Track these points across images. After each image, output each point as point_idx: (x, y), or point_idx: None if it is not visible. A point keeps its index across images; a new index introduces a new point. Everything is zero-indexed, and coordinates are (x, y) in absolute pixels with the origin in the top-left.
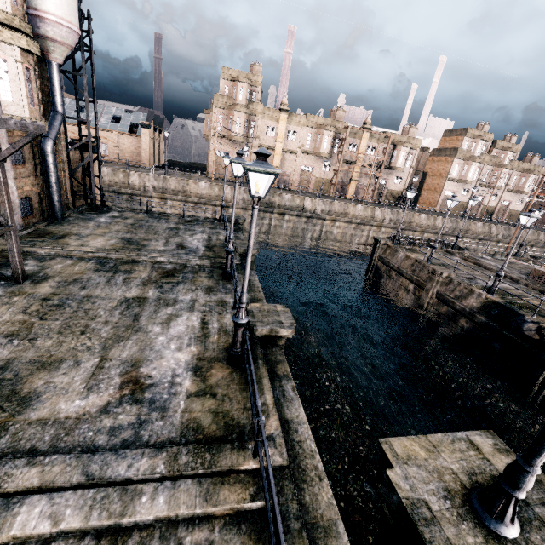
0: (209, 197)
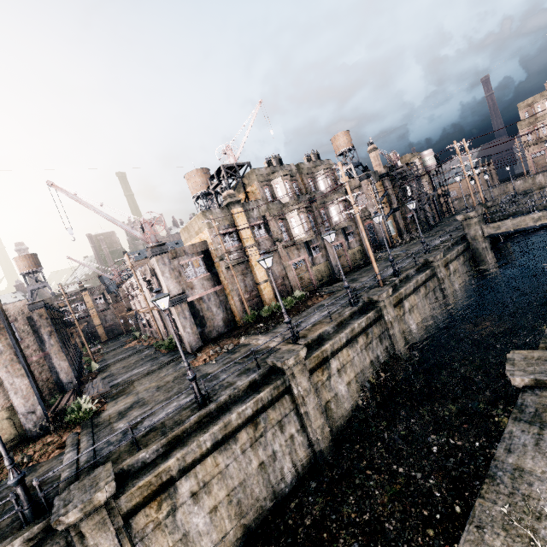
0: (525, 189)
